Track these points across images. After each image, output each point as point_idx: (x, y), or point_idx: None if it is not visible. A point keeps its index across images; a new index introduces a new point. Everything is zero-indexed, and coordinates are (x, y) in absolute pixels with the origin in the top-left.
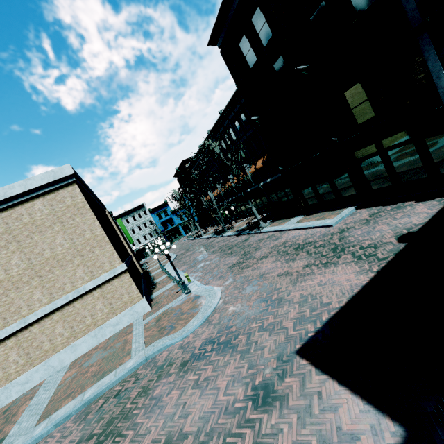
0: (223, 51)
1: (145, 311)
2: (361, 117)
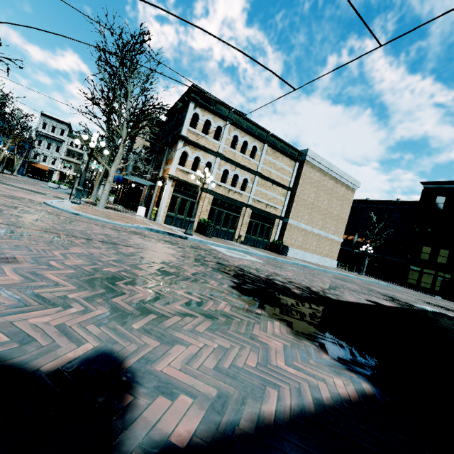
0: (425, 190)
1: (334, 266)
2: None
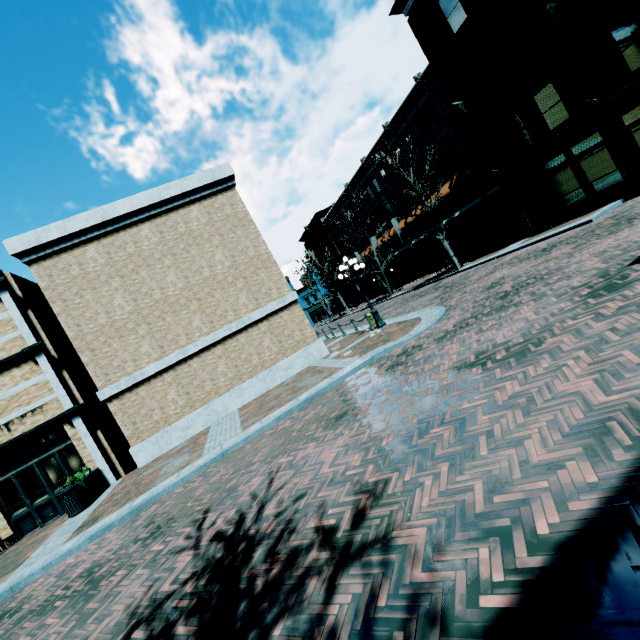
0: (412, 19)
1: (322, 355)
2: (638, 60)
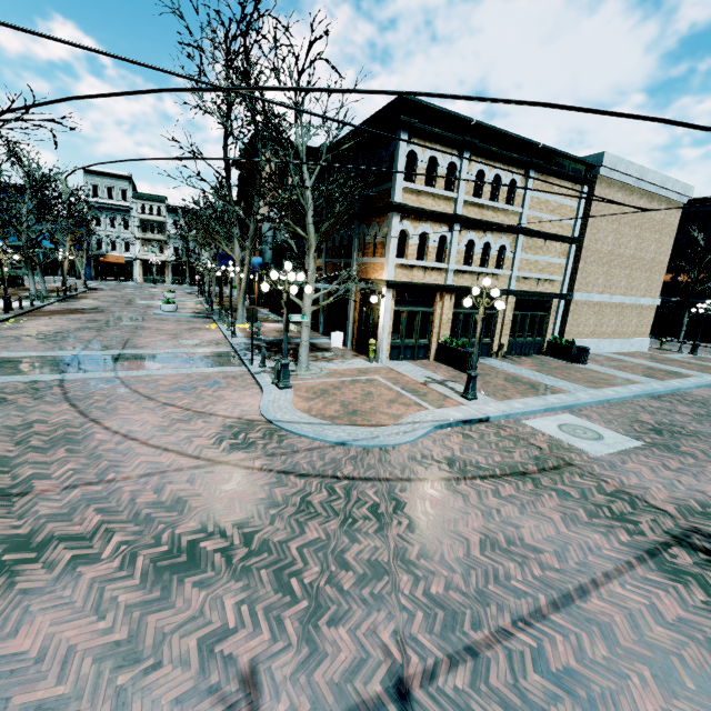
0: None
1: (644, 349)
2: None
